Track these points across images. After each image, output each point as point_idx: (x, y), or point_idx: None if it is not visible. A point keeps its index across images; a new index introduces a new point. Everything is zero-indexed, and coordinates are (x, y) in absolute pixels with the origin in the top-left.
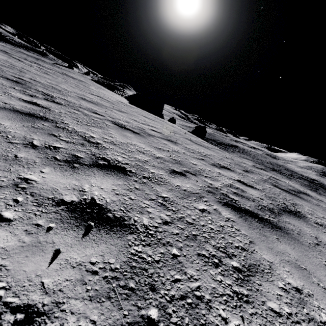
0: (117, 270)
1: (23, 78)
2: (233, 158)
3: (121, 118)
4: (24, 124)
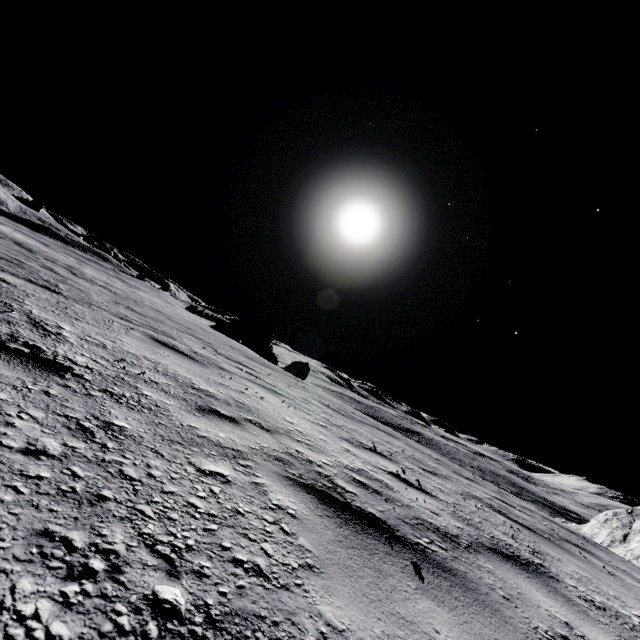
0: (13, 260)
1: (39, 252)
2: (250, 353)
3: (120, 292)
4: (11, 250)
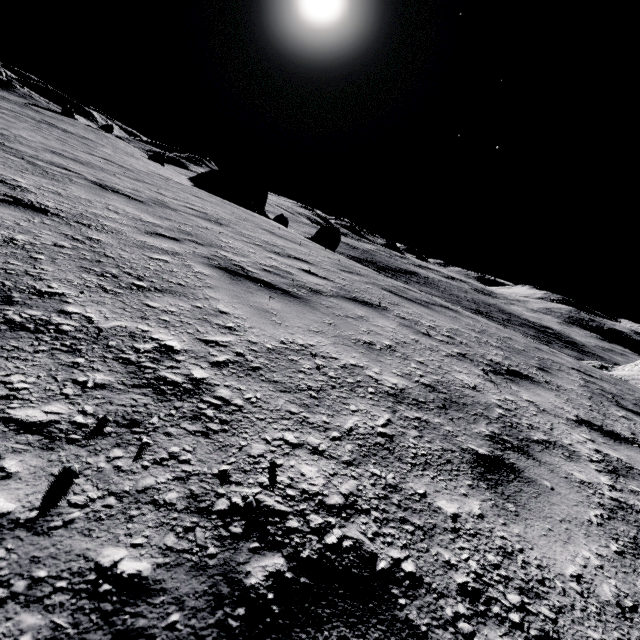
0: None
1: None
2: (345, 261)
3: (124, 185)
4: None
